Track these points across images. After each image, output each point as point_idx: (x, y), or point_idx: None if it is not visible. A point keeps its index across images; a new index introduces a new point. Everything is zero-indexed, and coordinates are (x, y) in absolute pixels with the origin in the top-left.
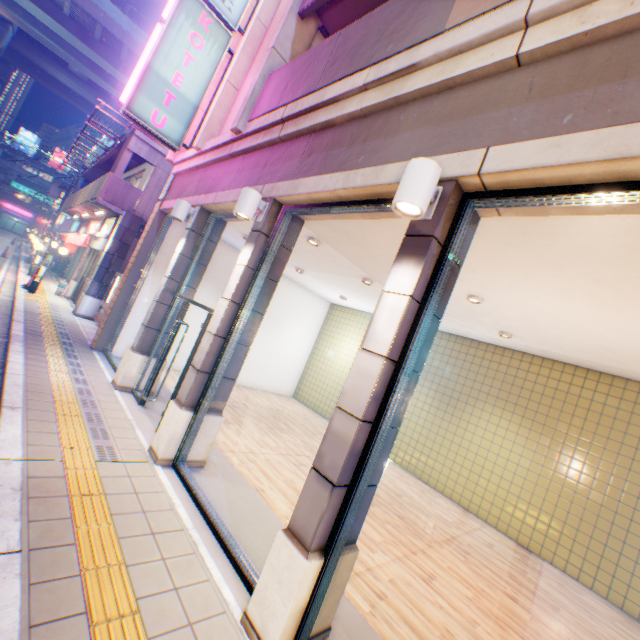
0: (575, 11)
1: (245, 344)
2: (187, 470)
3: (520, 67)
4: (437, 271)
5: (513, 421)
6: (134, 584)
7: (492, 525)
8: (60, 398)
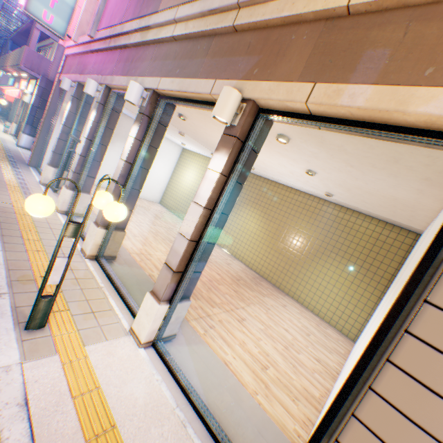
0: (186, 22)
1: (98, 162)
2: (72, 216)
3: (177, 41)
4: (148, 129)
5: (257, 214)
6: (41, 236)
7: (239, 261)
8: (10, 184)
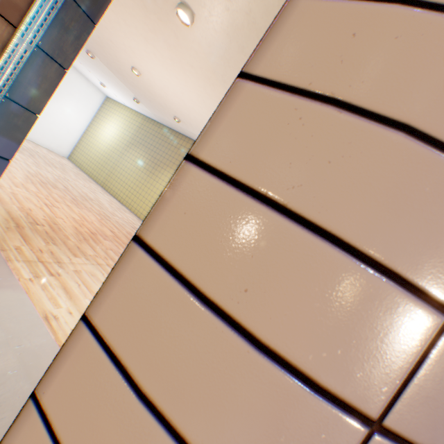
0: None
1: None
2: None
3: None
4: None
5: None
6: None
7: None
8: None
